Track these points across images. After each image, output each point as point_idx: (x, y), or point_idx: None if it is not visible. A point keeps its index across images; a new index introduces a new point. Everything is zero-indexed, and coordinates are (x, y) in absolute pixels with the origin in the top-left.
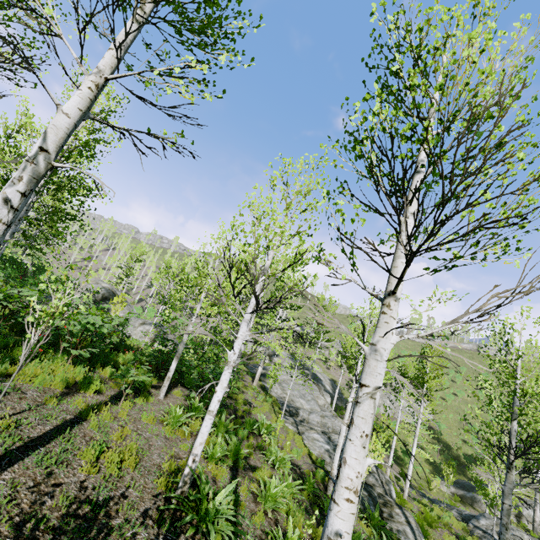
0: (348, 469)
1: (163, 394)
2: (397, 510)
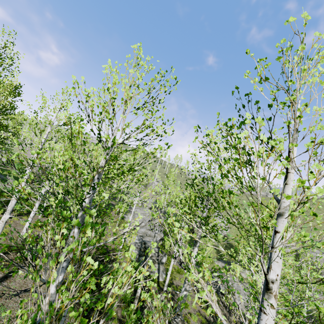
0: (2, 217)
1: (40, 216)
2: (156, 264)
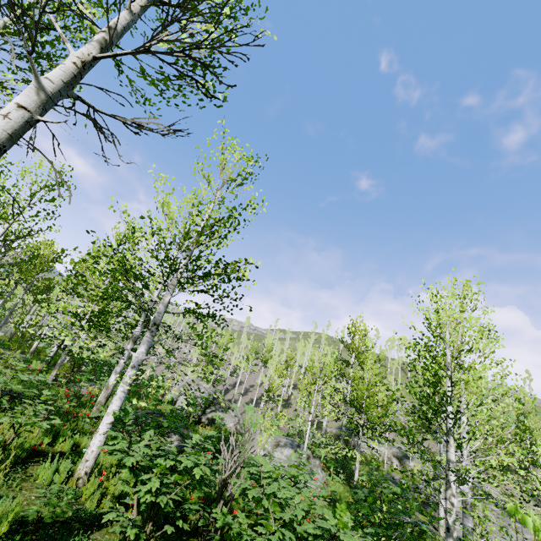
0: None
1: None
2: None
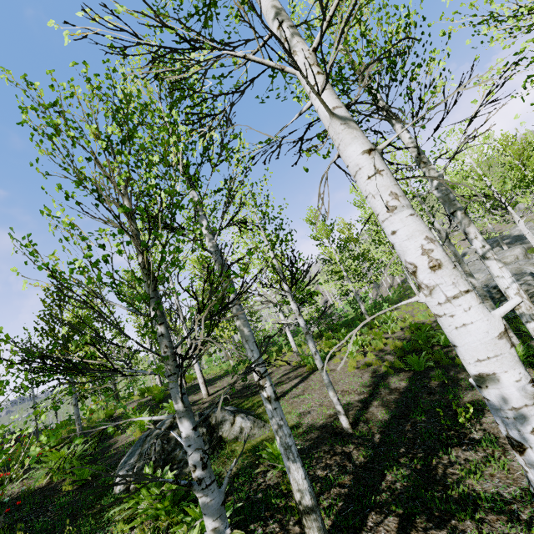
0: None
1: None
2: None
